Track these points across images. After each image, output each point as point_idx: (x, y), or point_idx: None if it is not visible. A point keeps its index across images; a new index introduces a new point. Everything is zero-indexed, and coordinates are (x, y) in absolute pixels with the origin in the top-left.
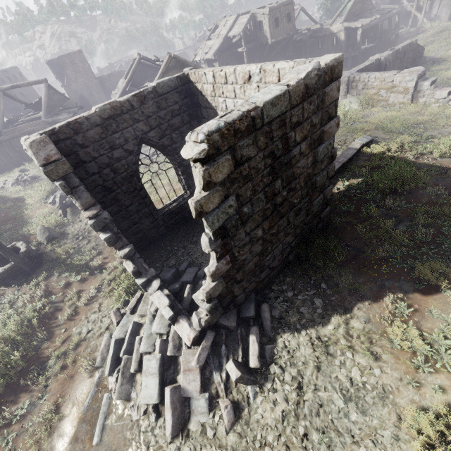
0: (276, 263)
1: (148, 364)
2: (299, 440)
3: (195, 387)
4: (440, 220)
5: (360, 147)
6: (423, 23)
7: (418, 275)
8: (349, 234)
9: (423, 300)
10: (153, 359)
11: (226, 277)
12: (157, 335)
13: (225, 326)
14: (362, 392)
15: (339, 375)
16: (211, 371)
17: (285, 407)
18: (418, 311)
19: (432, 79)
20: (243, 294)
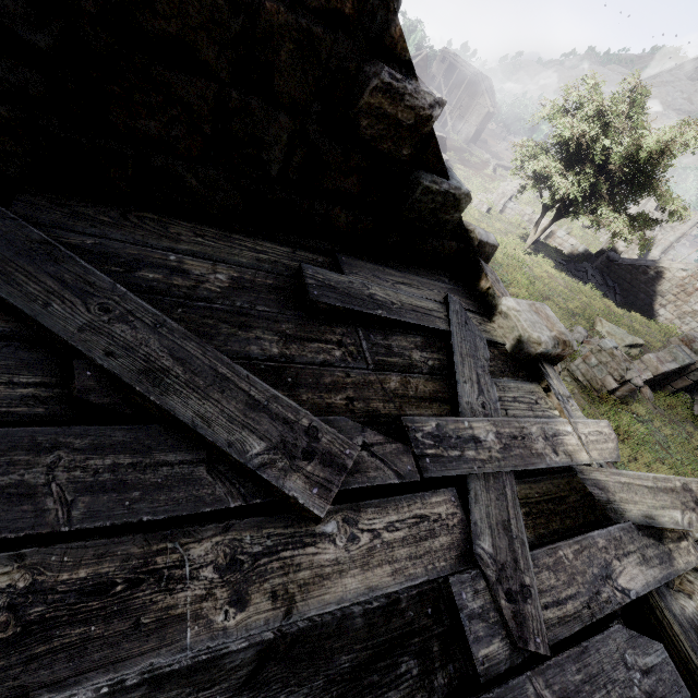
0: None
1: None
2: None
3: None
4: None
5: None
6: (450, 131)
7: None
8: None
9: None
10: None
11: None
12: None
13: None
14: None
15: None
16: None
17: None
18: None
19: None
20: None
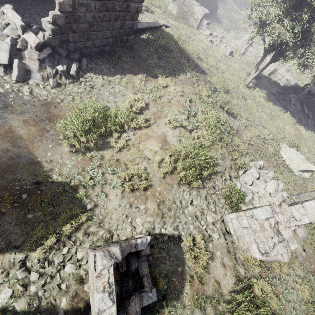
0: (97, 44)
1: (0, 45)
2: (86, 98)
3: (35, 68)
4: (171, 63)
5: (162, 25)
6: None
7: (154, 71)
8: (138, 54)
9: (151, 79)
10: (5, 43)
11: (67, 18)
12: (7, 38)
13: (59, 53)
14: (117, 94)
15: (110, 89)
16: (46, 66)
17: (84, 90)
18: (147, 81)
19: (208, 21)
20: (74, 44)
